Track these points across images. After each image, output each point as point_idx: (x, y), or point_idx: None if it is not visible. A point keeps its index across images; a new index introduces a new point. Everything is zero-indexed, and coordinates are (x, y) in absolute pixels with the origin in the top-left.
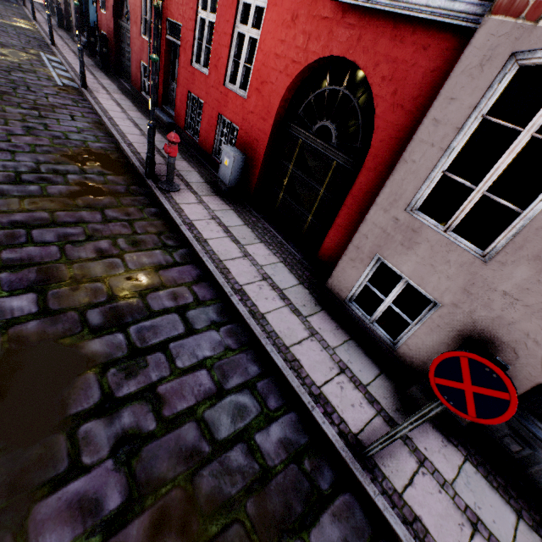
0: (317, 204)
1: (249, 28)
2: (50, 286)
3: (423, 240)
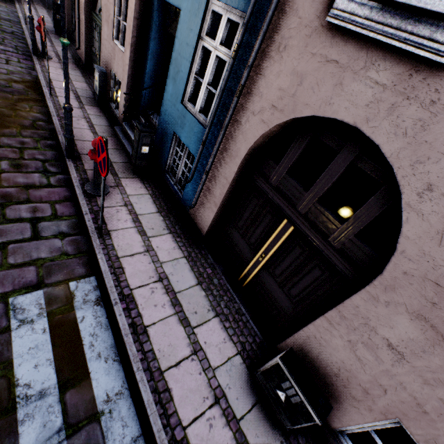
0: None
1: None
2: None
3: None
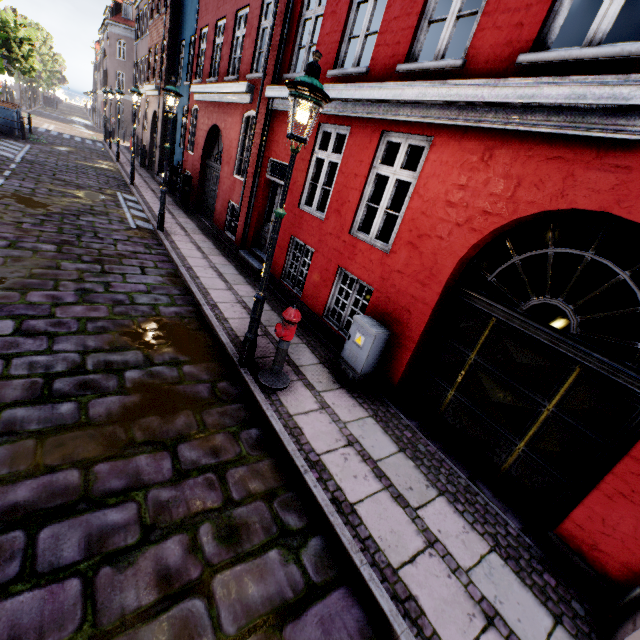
0: (537, 427)
1: (396, 169)
2: None
3: None
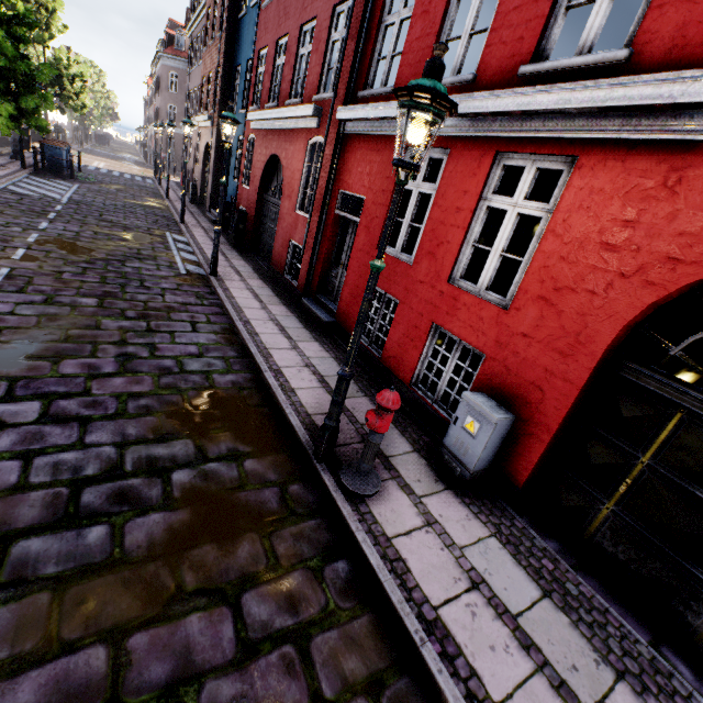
0: None
1: (517, 200)
2: None
3: None
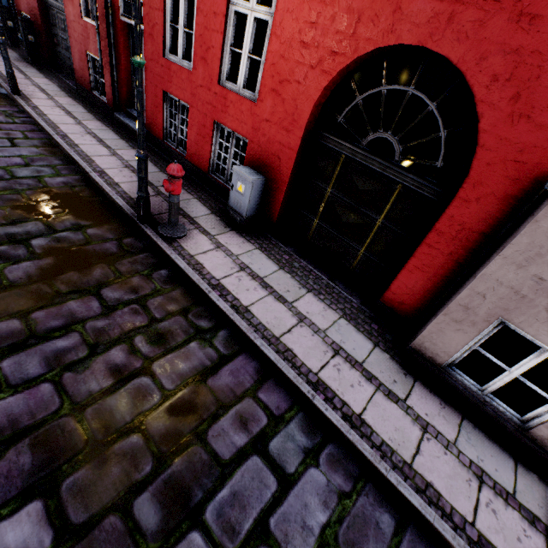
0: (372, 236)
1: (253, 5)
2: (60, 472)
3: None
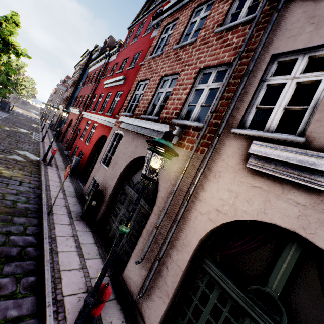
0: None
1: (94, 130)
2: None
3: (101, 169)
